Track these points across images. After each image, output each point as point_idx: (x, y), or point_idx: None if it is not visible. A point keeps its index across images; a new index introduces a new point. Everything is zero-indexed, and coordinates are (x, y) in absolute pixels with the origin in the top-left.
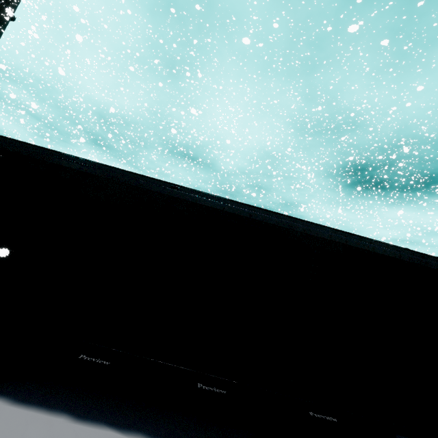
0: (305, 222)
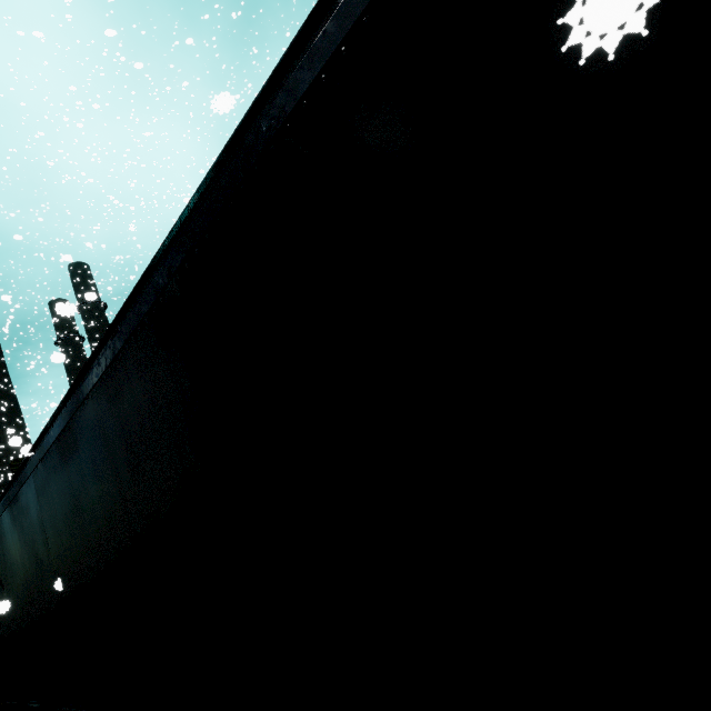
0: (27, 464)
